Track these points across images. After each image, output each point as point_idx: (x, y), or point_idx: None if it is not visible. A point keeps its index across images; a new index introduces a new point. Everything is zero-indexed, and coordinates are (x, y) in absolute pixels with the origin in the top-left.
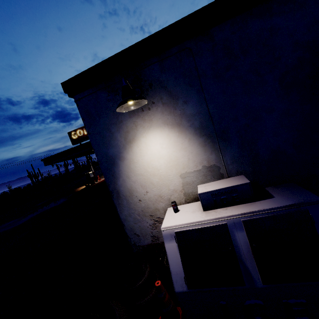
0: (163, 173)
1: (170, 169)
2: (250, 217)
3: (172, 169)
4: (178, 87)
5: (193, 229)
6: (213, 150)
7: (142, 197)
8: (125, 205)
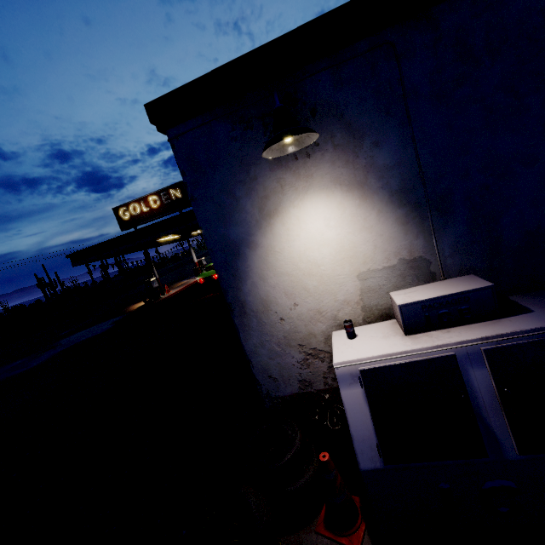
0: (327, 272)
1: (340, 265)
2: (497, 343)
3: (343, 265)
4: (365, 117)
5: (394, 365)
6: (420, 231)
7: (286, 314)
8: (255, 328)
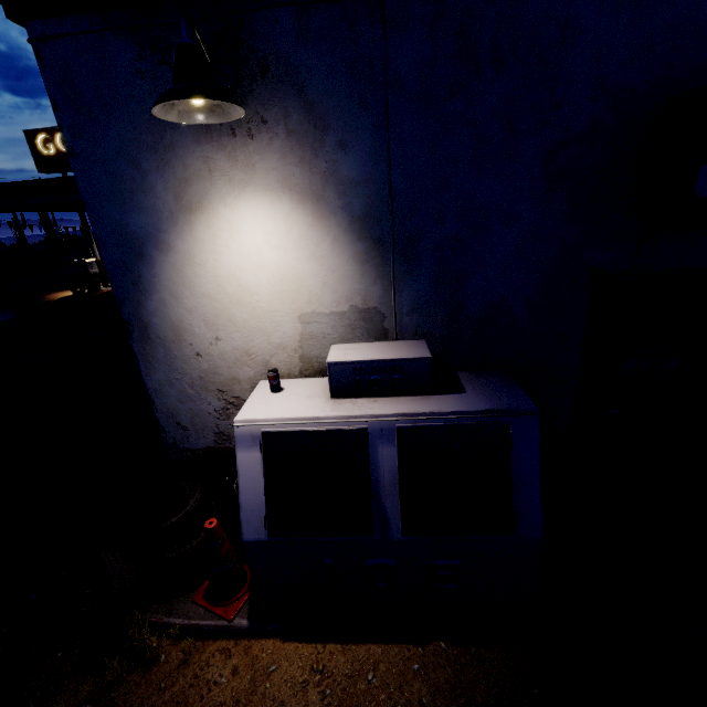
0: (263, 304)
1: (279, 298)
2: (413, 422)
3: (283, 299)
4: (333, 100)
5: (301, 431)
6: (379, 276)
7: (204, 349)
8: (162, 360)
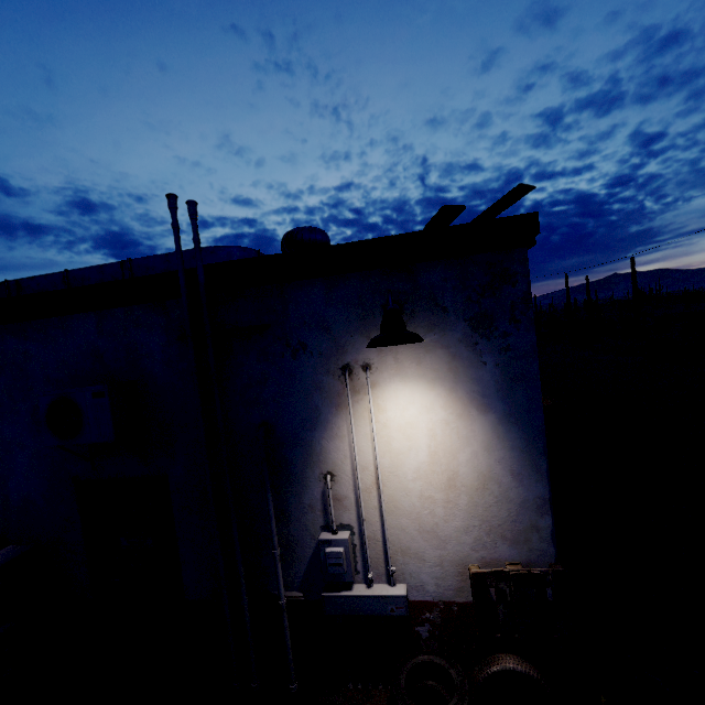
0: None
1: None
2: None
3: None
4: None
5: None
6: None
7: None
8: None
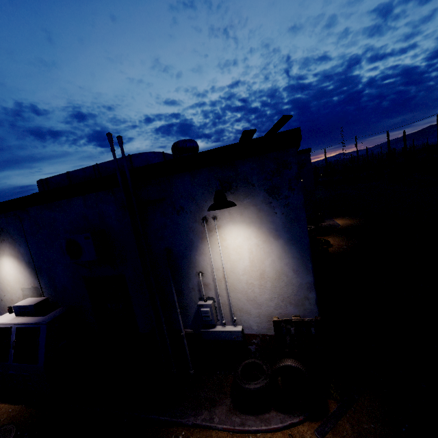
0: (13, 285)
1: (16, 284)
2: (21, 325)
3: (17, 284)
4: (16, 235)
5: None
6: (36, 277)
7: (3, 298)
8: None
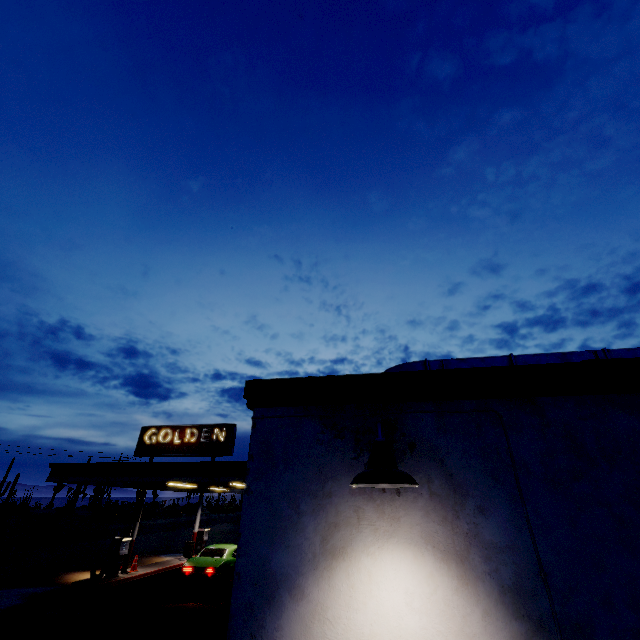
0: None
1: None
2: None
3: None
4: (469, 473)
5: None
6: None
7: None
8: None
